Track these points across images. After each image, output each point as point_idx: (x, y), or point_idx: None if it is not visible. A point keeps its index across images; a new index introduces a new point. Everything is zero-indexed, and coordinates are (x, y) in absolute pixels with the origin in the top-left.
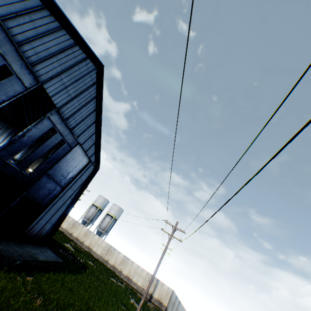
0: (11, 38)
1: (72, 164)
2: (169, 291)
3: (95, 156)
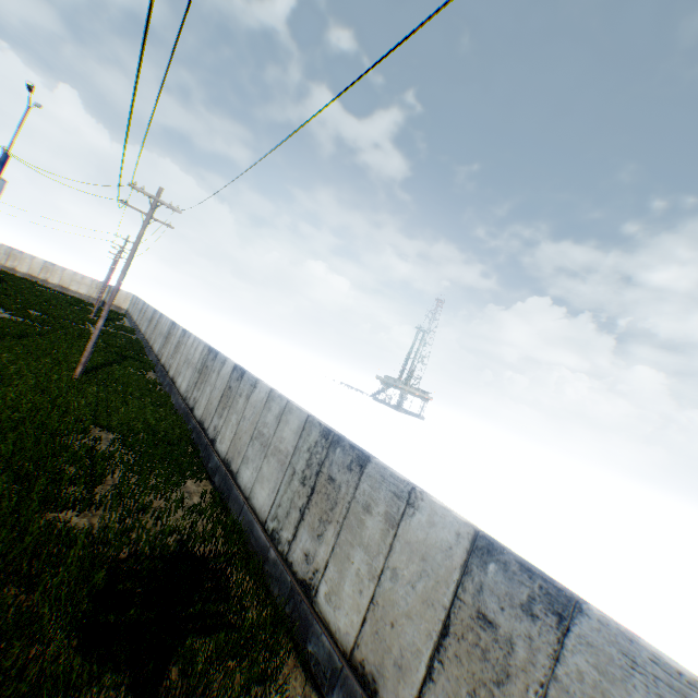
0: None
1: None
2: (130, 297)
3: None
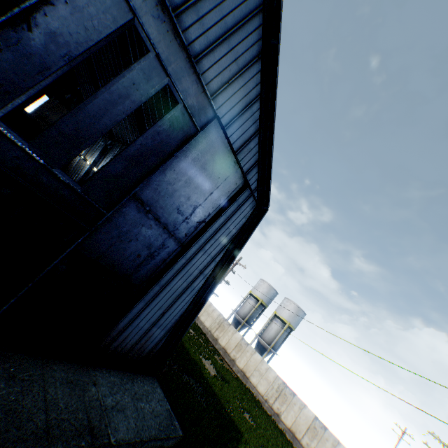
0: None
1: (201, 181)
2: None
3: (259, 174)
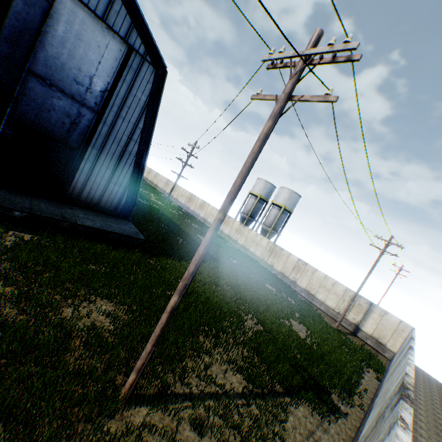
0: None
1: (84, 53)
2: (401, 328)
3: (143, 38)
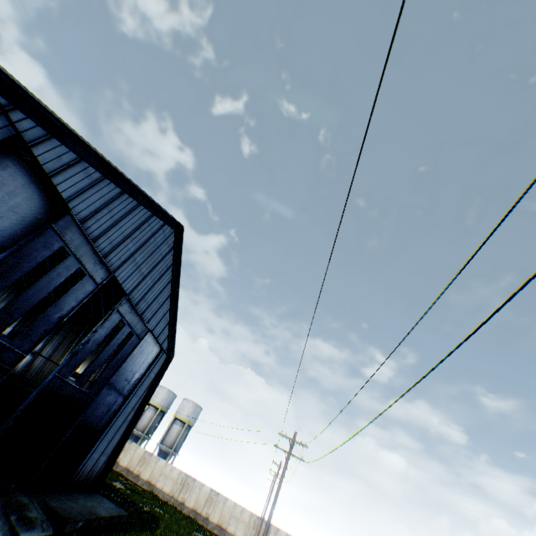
0: (89, 238)
1: (139, 360)
2: None
3: (169, 340)
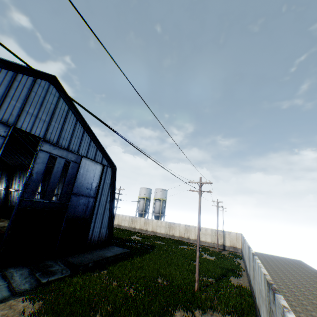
0: None
1: (89, 176)
2: (238, 236)
3: (106, 159)
